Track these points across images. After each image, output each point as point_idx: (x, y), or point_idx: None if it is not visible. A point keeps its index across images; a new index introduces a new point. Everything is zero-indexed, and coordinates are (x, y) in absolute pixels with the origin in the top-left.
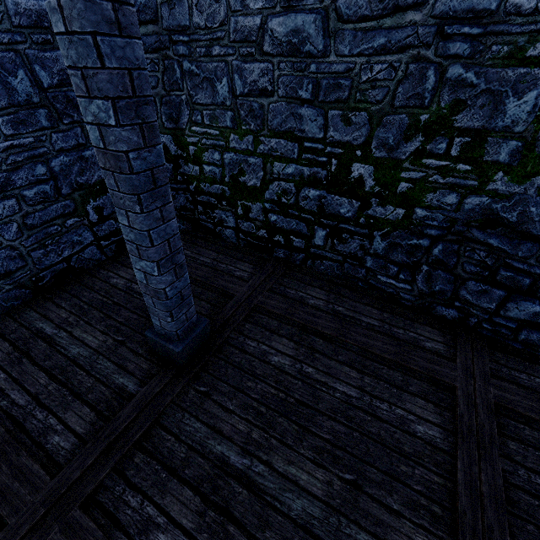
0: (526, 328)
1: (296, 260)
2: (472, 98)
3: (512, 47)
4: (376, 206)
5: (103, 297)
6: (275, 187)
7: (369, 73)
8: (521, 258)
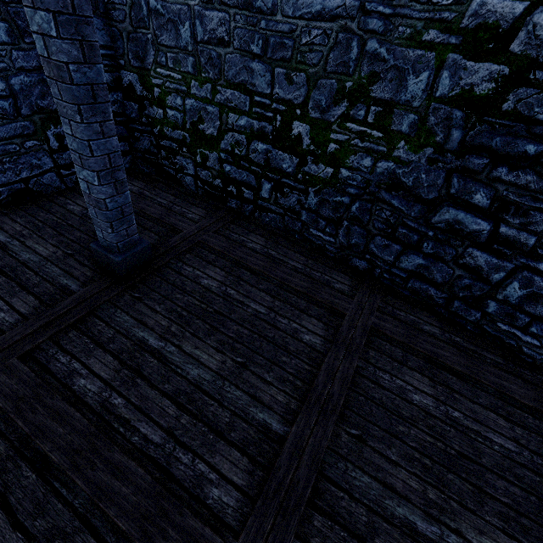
0: (413, 278)
1: (246, 211)
2: (384, 72)
3: (413, 30)
4: (311, 163)
5: (58, 219)
6: (229, 138)
7: (308, 37)
8: (414, 218)
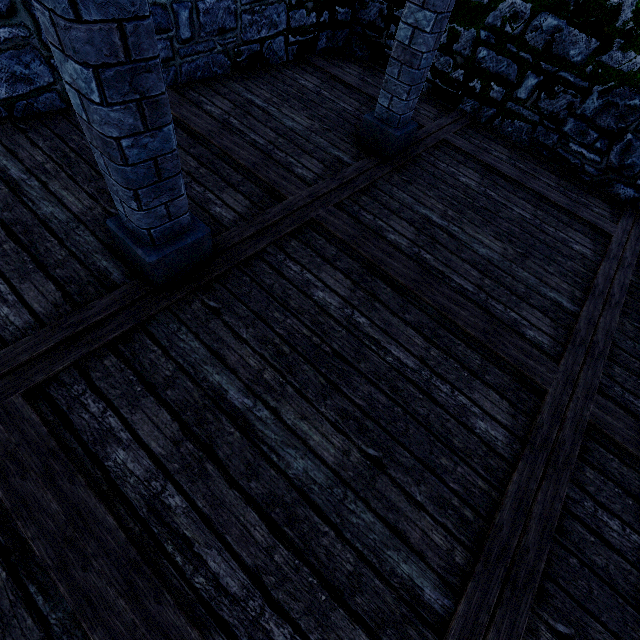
0: None
1: (483, 117)
2: None
3: None
4: (616, 50)
5: (297, 92)
6: (505, 8)
7: None
8: None
